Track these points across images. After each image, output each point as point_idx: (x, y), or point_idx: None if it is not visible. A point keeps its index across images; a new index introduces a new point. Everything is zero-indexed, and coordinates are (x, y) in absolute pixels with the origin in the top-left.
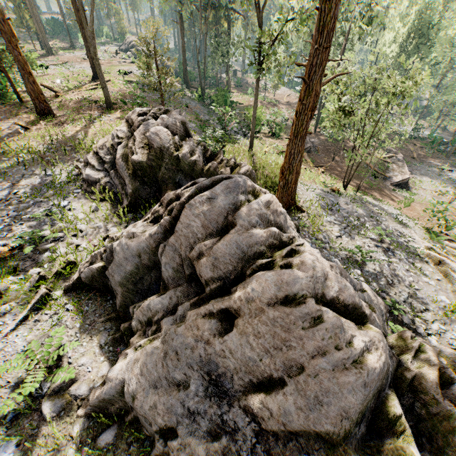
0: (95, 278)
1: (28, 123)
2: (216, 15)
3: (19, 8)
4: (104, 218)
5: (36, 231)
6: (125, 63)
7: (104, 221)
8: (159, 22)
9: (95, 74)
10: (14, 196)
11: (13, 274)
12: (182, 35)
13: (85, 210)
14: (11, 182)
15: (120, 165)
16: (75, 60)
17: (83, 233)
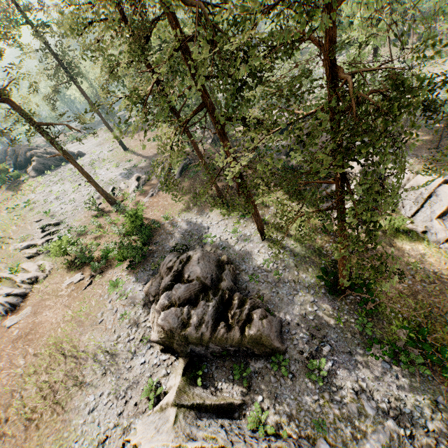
0: None
1: None
2: None
3: None
4: None
5: None
6: None
7: None
8: None
9: None
10: None
11: None
12: None
13: None
14: None
15: None
16: None
17: None
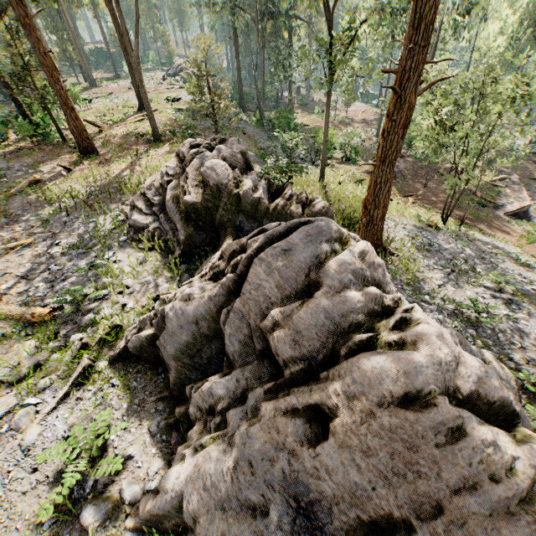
0: (144, 348)
1: (70, 164)
2: (275, 25)
3: (62, 40)
4: (153, 271)
5: (78, 289)
6: (173, 89)
7: (153, 275)
8: (212, 38)
9: (141, 104)
10: (55, 247)
11: (54, 340)
12: (237, 51)
13: (131, 262)
14: (52, 232)
15: (170, 208)
16: (120, 90)
17: (129, 289)
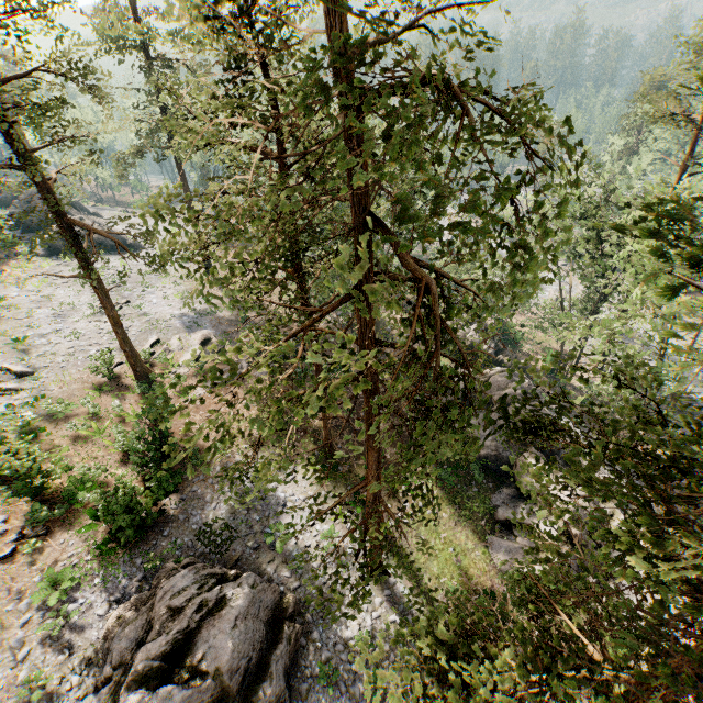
0: None
1: None
2: None
3: None
4: None
5: None
6: None
7: None
8: None
9: None
10: None
11: None
12: None
13: None
14: None
15: None
16: None
17: None
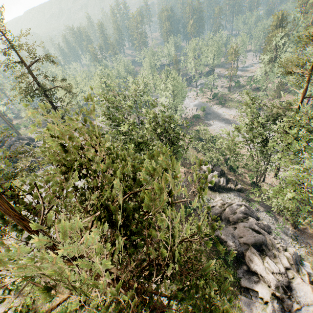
0: None
1: None
2: None
3: None
4: None
5: None
6: None
7: None
8: None
9: None
10: None
11: None
12: None
13: None
14: None
15: None
16: None
17: None
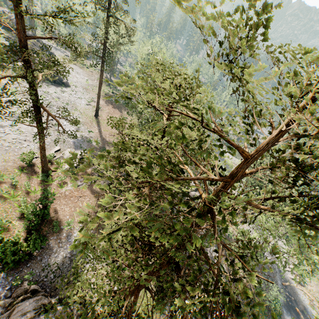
0: None
1: None
2: None
3: None
4: None
5: None
6: None
7: None
8: None
9: None
10: None
11: None
12: None
13: None
14: None
15: None
16: None
17: None
